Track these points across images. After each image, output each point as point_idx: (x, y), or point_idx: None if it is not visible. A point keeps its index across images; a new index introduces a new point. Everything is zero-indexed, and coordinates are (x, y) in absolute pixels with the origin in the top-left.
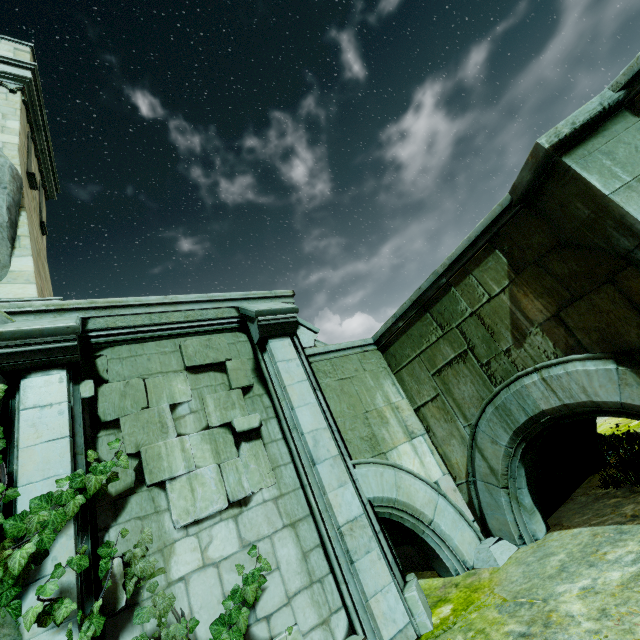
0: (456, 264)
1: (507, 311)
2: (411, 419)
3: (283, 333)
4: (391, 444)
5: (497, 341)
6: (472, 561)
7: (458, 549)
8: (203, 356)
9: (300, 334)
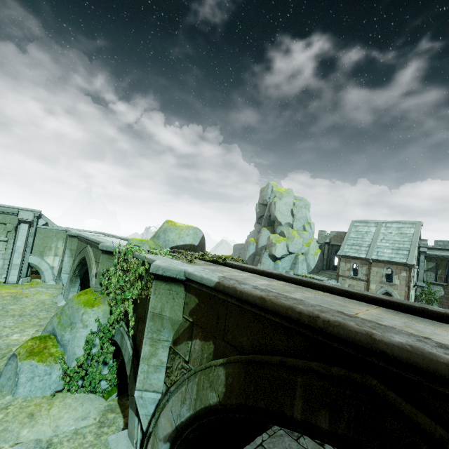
0: None
1: None
2: (60, 252)
3: (27, 223)
4: (48, 255)
5: None
6: (47, 281)
7: (46, 278)
8: (1, 220)
9: (40, 221)
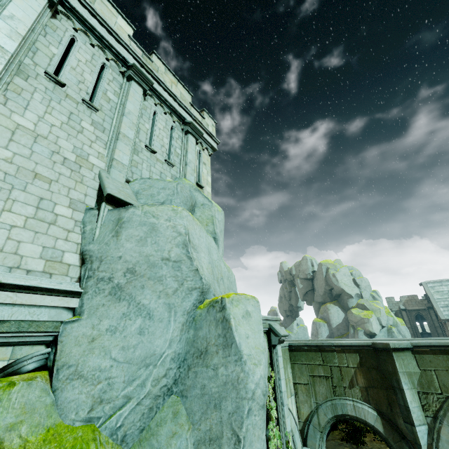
0: (341, 346)
1: (351, 375)
2: (292, 386)
3: (281, 343)
4: (287, 397)
5: (343, 381)
6: None
7: (297, 448)
8: None
9: None
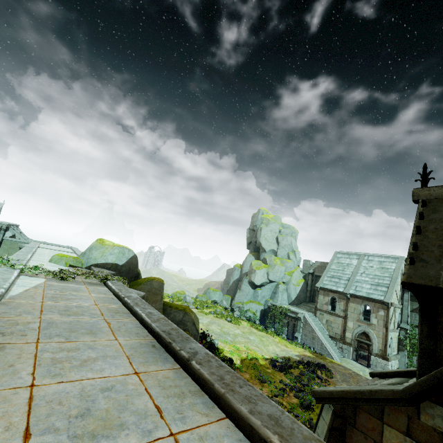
0: None
1: None
2: None
3: None
4: None
5: None
6: None
7: None
8: None
9: (7, 233)
